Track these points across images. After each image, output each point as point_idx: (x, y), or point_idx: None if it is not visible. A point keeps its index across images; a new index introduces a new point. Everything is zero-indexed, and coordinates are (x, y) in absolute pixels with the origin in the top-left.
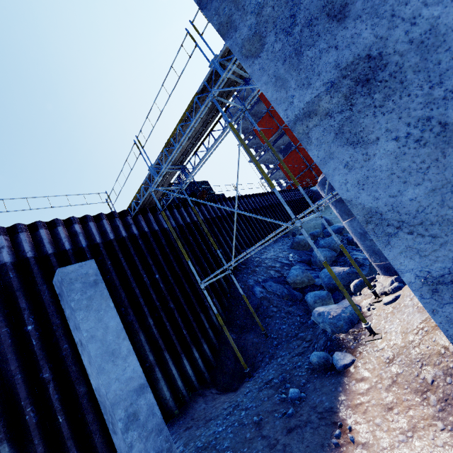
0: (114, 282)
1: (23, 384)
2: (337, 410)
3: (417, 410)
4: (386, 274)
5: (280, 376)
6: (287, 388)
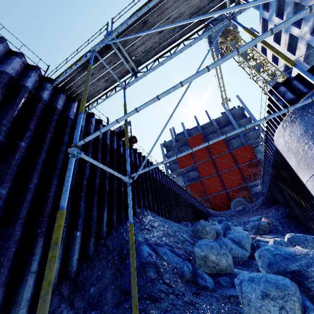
0: None
1: None
2: None
3: None
4: None
5: None
6: None
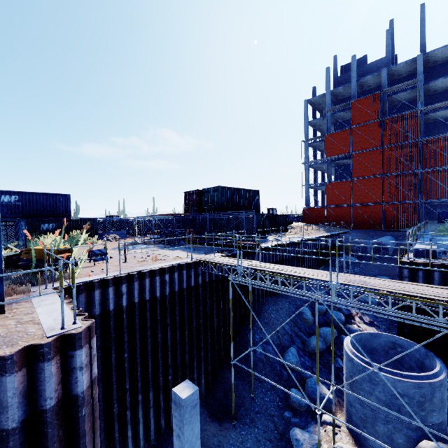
0: (175, 324)
1: (116, 390)
2: None
3: None
4: (348, 427)
5: None
6: None
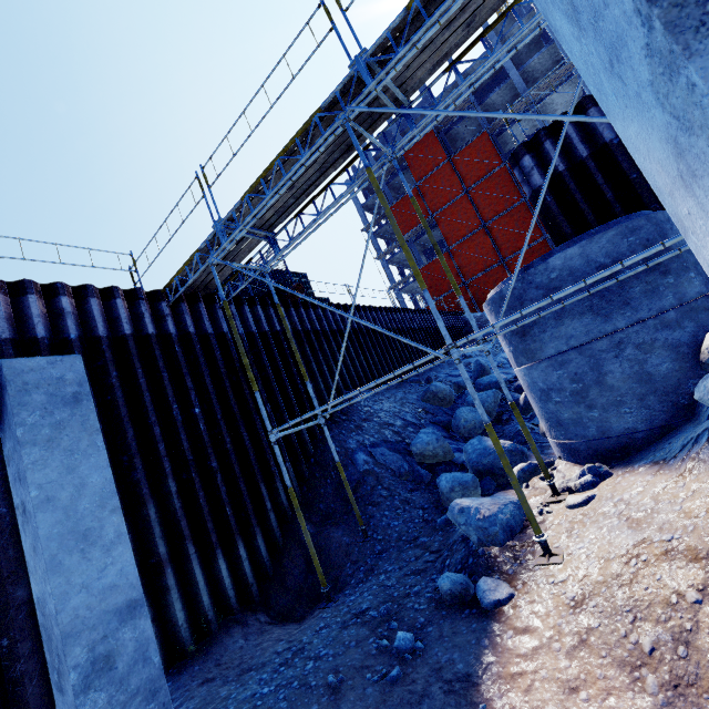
0: (117, 409)
1: None
2: (478, 681)
3: (622, 698)
4: (570, 461)
5: (383, 606)
6: (391, 628)
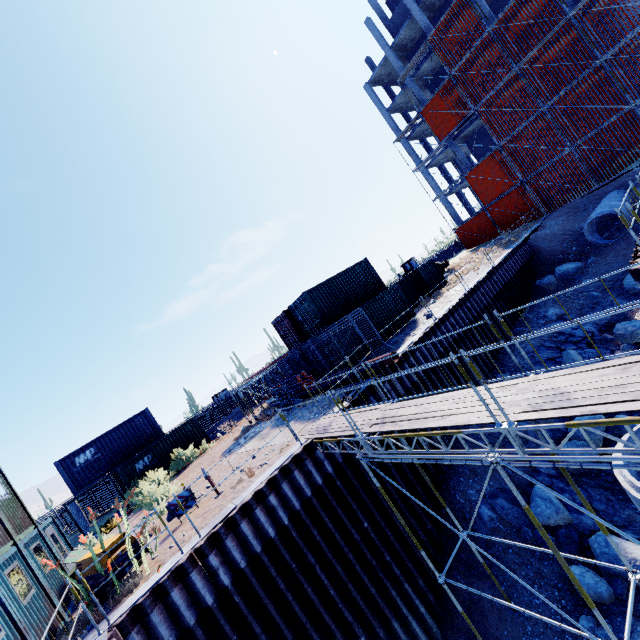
0: (326, 556)
1: None
2: None
3: None
4: None
5: None
6: None
